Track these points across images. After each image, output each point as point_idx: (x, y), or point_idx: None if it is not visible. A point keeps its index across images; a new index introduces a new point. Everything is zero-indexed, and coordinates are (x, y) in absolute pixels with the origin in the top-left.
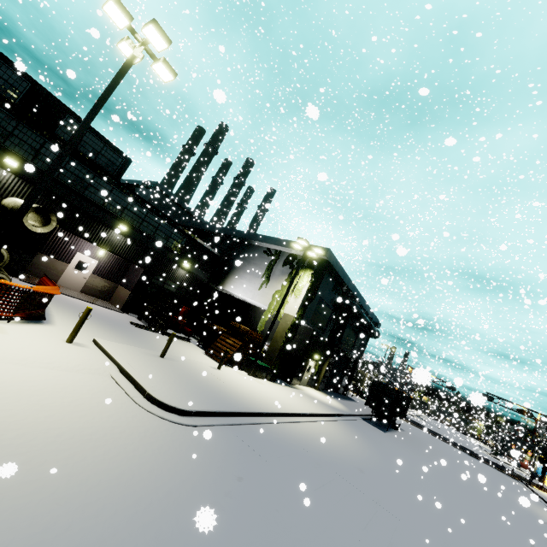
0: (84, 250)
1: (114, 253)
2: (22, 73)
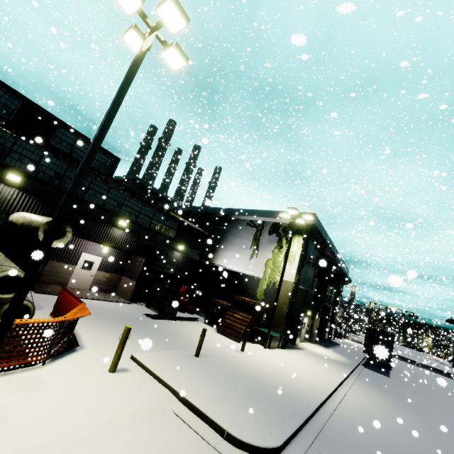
0: (88, 250)
1: (118, 249)
2: (13, 91)
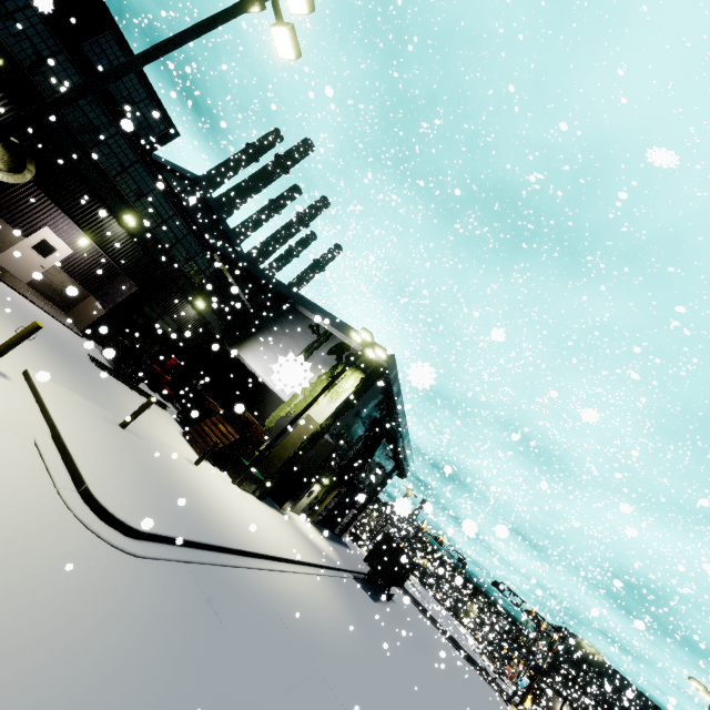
0: (57, 228)
1: (103, 250)
2: None
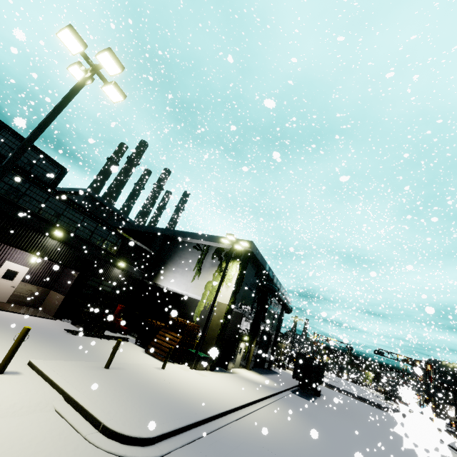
0: (13, 258)
1: (48, 259)
2: None
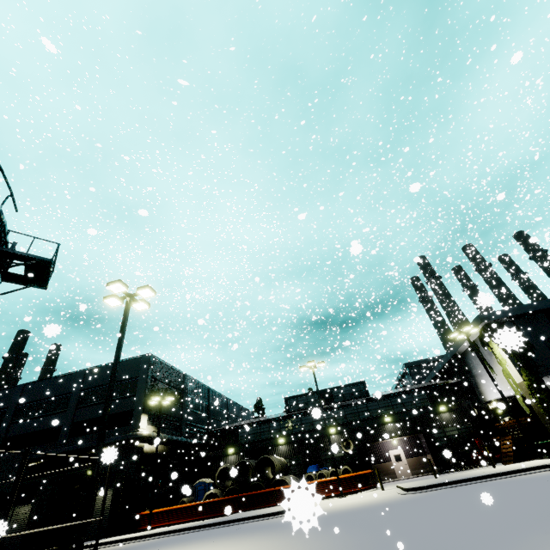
0: (390, 447)
1: (396, 437)
2: (312, 393)
